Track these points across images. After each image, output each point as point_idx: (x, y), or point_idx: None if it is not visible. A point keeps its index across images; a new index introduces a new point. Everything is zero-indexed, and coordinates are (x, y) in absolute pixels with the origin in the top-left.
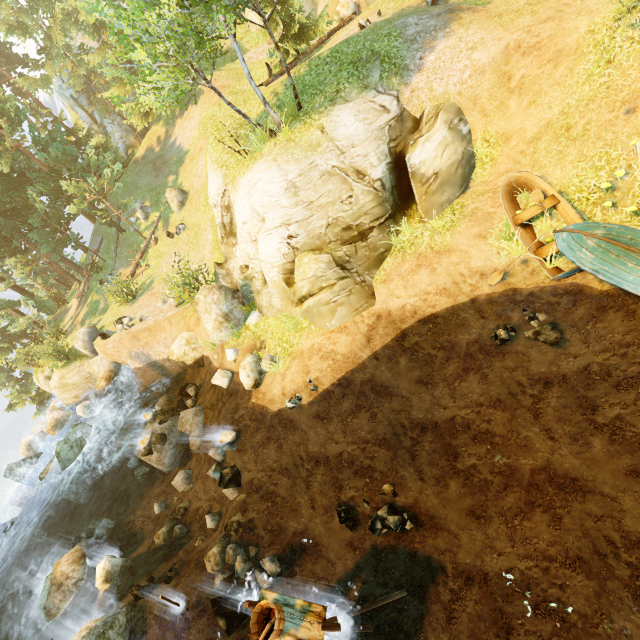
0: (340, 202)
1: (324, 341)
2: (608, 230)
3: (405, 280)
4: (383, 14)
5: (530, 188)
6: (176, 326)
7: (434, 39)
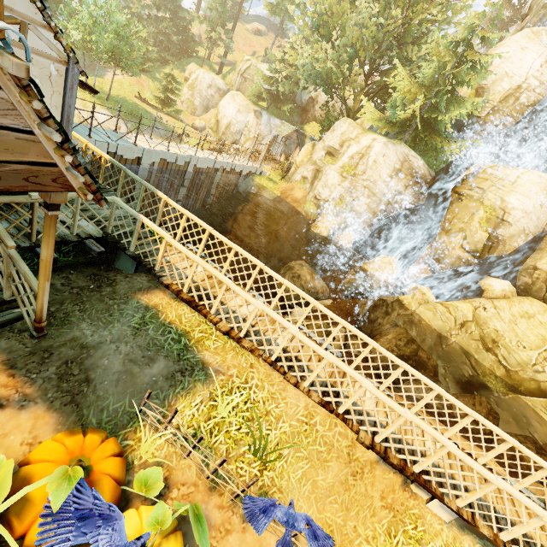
0: None
1: None
2: None
3: None
4: (169, 123)
5: None
6: None
7: (153, 135)
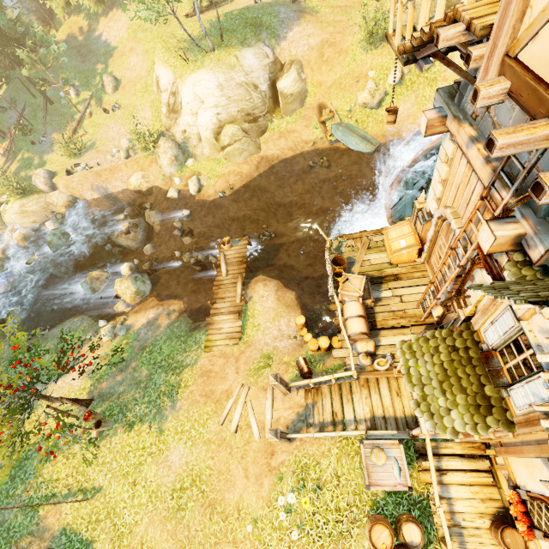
0: (245, 100)
1: (236, 168)
2: (346, 124)
3: (274, 142)
4: None
5: (326, 108)
6: (131, 168)
7: (293, 25)
